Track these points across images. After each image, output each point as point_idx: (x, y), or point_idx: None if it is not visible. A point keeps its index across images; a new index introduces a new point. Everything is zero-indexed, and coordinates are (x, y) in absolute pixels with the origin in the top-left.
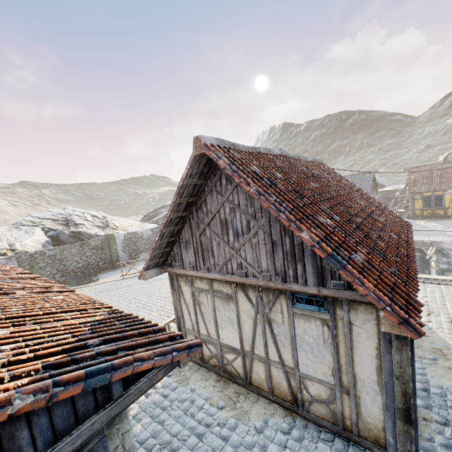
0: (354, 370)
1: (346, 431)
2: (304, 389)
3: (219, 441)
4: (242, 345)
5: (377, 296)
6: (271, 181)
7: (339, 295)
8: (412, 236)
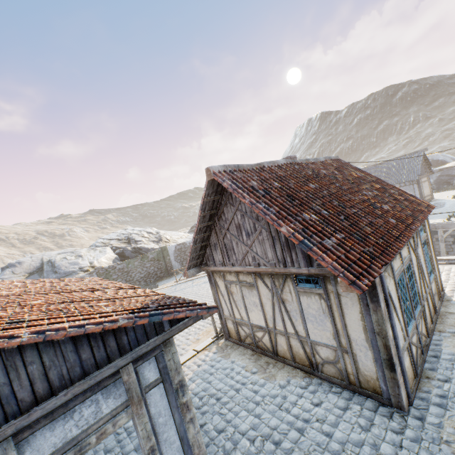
0: (348, 332)
1: (351, 385)
2: (316, 354)
3: (251, 393)
4: (266, 323)
5: (333, 267)
6: (265, 191)
7: (322, 272)
8: (423, 219)
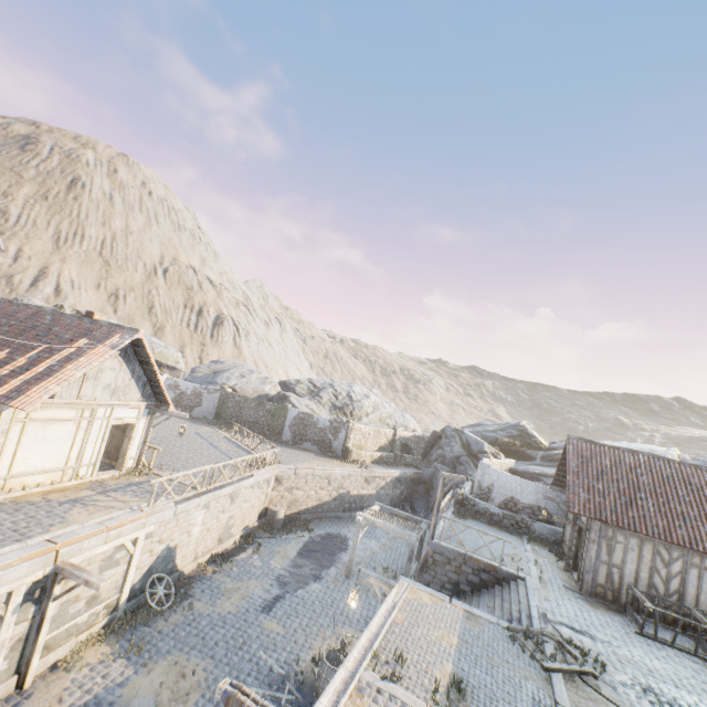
0: None
1: None
2: None
3: None
4: None
5: None
6: None
7: None
8: None
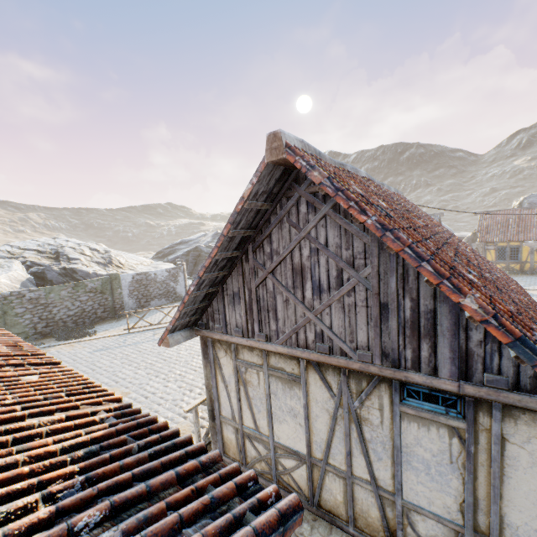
0: (502, 509)
1: None
2: (407, 525)
3: None
4: (310, 449)
5: None
6: (384, 210)
7: (497, 397)
8: (532, 300)
